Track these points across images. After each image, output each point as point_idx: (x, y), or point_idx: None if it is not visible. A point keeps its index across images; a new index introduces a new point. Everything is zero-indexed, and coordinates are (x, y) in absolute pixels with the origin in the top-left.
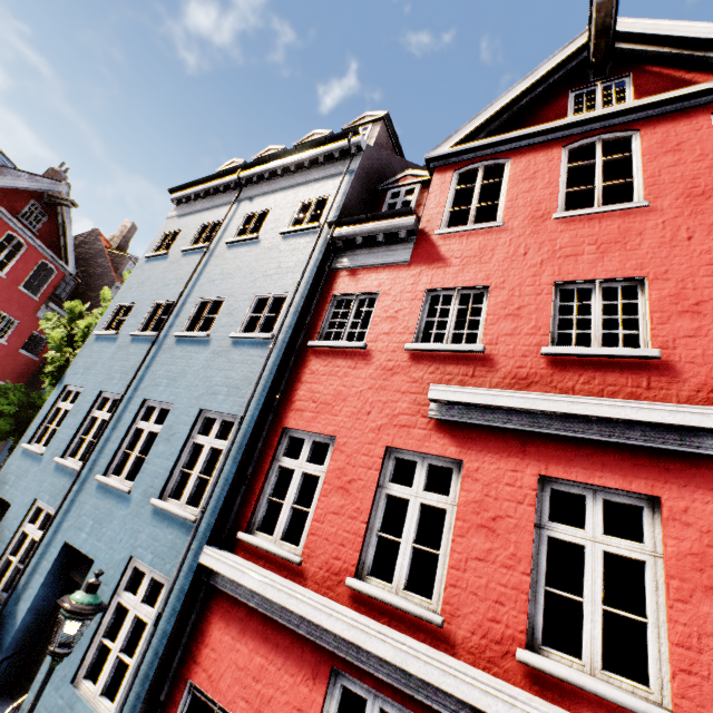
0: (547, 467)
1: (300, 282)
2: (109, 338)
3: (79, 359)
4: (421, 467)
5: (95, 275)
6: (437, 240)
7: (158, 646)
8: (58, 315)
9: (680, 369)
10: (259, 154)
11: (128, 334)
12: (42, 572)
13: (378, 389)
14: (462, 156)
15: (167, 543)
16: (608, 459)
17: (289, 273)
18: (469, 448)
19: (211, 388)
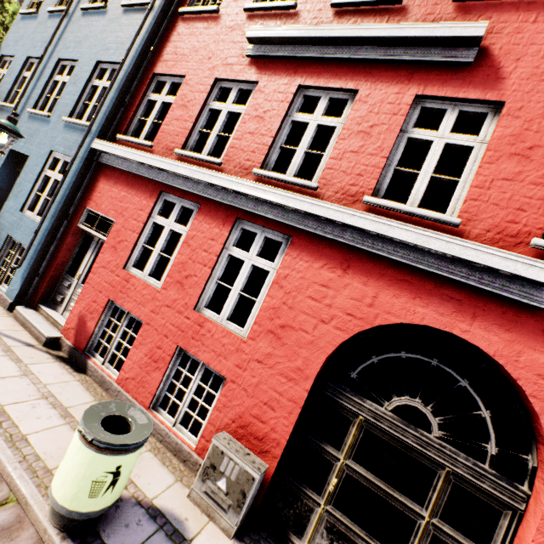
0: (305, 80)
1: None
2: (31, 16)
3: (10, 35)
4: (234, 91)
5: None
6: None
7: (67, 189)
8: None
9: (410, 10)
10: None
11: (46, 12)
12: None
13: (219, 42)
14: None
15: (73, 141)
16: (341, 72)
17: None
18: (265, 74)
19: (105, 46)
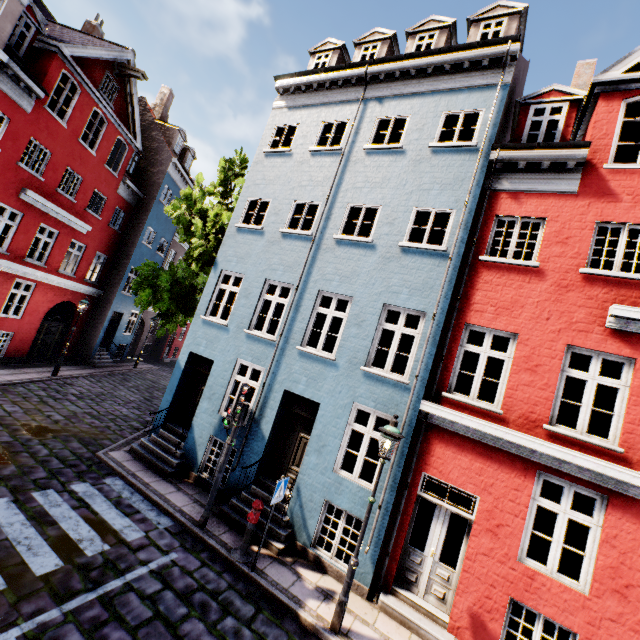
0: None
1: (467, 202)
2: (254, 231)
3: (226, 248)
4: (596, 360)
5: (151, 150)
6: (606, 174)
7: (401, 455)
8: (181, 203)
9: None
10: (361, 37)
11: (275, 230)
12: (272, 407)
13: (554, 301)
14: (634, 84)
15: (385, 396)
16: None
17: (449, 190)
18: None
19: (390, 287)
